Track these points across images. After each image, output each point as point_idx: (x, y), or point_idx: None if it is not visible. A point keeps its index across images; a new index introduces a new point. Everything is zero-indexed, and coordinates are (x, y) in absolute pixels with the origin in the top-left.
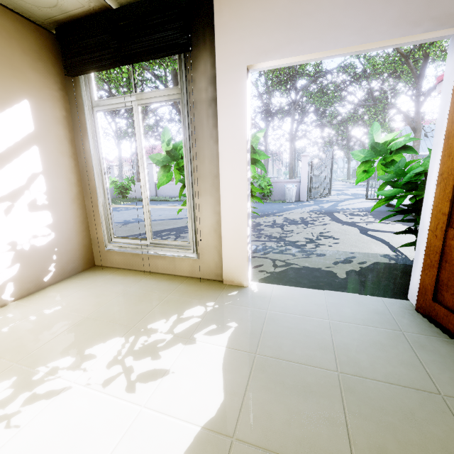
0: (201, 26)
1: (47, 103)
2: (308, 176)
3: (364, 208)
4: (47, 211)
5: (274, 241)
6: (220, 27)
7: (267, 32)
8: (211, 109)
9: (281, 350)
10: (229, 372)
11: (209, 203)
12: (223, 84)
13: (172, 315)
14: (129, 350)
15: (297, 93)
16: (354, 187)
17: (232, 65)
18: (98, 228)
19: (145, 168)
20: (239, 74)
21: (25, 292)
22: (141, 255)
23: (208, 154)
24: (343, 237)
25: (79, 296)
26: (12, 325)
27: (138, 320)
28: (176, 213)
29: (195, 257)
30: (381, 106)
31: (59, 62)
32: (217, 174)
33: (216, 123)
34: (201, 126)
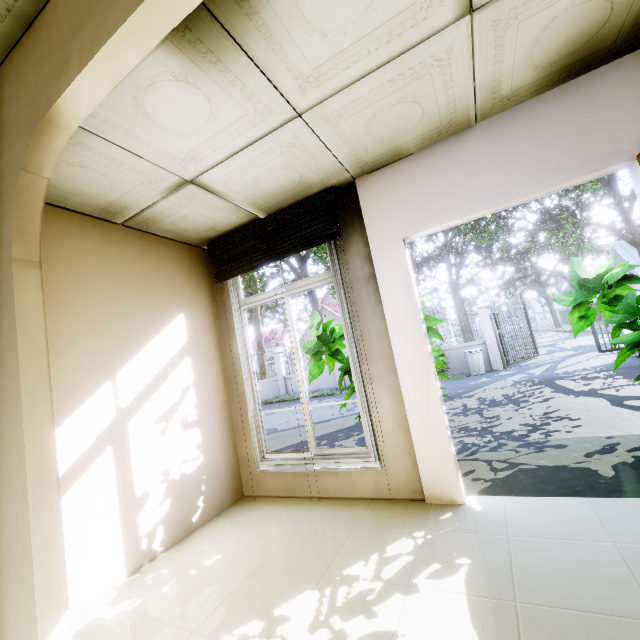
0: (347, 214)
1: (198, 311)
2: (496, 334)
3: (602, 366)
4: (197, 427)
5: (475, 435)
6: (367, 211)
7: (418, 206)
8: (371, 286)
9: (554, 593)
10: (485, 631)
11: (386, 391)
12: (380, 259)
13: (370, 554)
14: (330, 606)
15: (446, 235)
16: (572, 337)
17: (386, 241)
18: (248, 442)
19: (300, 361)
20: (396, 248)
21: (173, 539)
22: (304, 474)
23: (374, 333)
24: (585, 415)
25: (239, 538)
26: (171, 583)
27: (327, 564)
28: (319, 414)
29: (378, 467)
30: (569, 226)
31: (208, 271)
32: (389, 353)
33: (379, 298)
34: (361, 305)
